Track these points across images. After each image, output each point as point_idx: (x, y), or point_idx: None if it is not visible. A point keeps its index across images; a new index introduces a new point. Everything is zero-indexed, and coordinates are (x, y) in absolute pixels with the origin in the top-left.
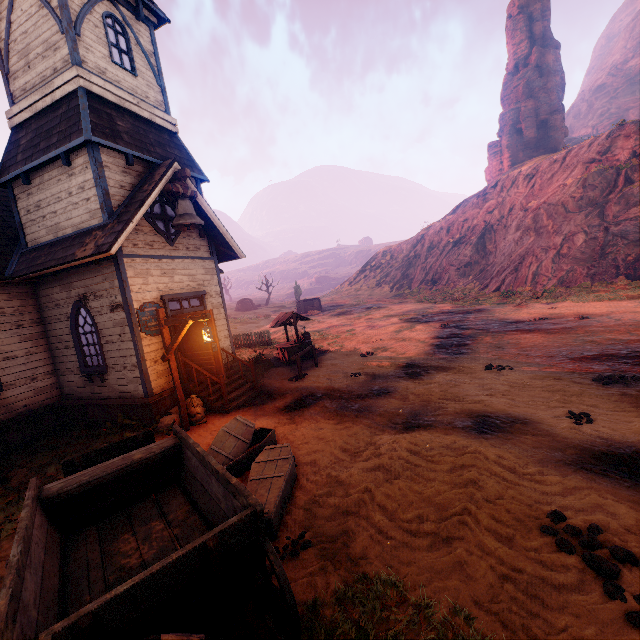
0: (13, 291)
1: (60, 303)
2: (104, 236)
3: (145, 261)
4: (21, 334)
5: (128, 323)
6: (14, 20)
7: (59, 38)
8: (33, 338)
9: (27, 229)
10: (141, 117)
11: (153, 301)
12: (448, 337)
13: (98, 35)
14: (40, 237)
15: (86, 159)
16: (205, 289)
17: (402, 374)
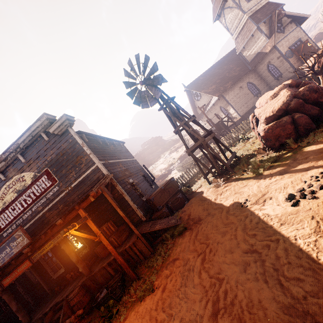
0: (251, 73)
1: (262, 68)
2: (270, 43)
3: (280, 42)
4: (257, 80)
5: (283, 59)
6: (225, 18)
7: (238, 12)
8: (259, 80)
9: (247, 58)
10: (259, 9)
11: (287, 50)
12: None
13: (242, 1)
14: (251, 58)
15: (257, 31)
16: (299, 37)
17: None
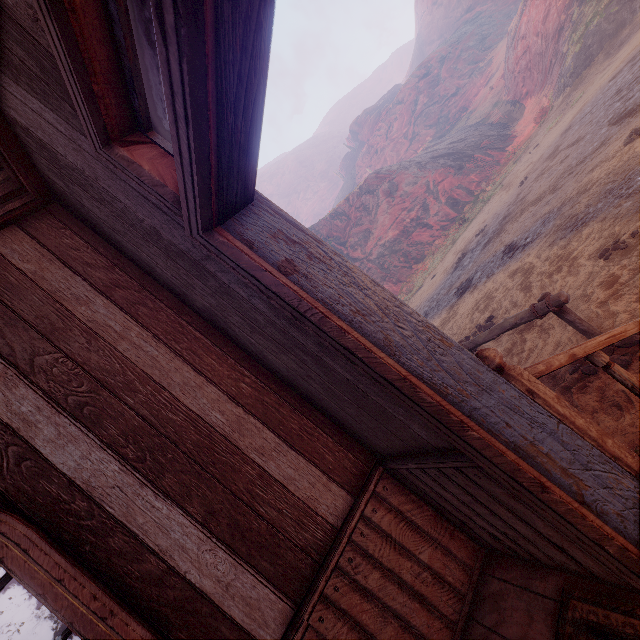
0: None
1: None
2: None
3: None
4: None
5: None
6: None
7: None
8: None
9: None
10: None
11: None
12: (464, 288)
13: None
14: None
15: None
16: None
17: (637, 186)
